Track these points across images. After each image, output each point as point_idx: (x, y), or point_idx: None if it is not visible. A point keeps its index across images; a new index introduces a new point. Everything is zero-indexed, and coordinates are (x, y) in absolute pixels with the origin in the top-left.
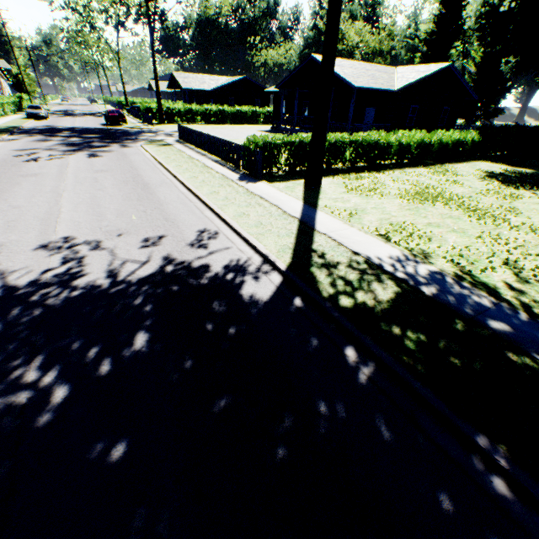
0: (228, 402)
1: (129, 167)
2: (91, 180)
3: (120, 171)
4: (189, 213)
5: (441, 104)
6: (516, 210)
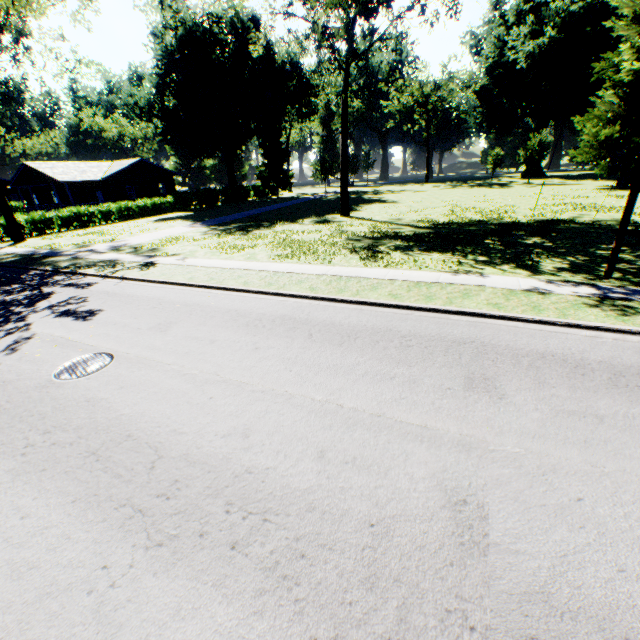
0: None
1: None
2: None
3: None
4: None
5: (154, 182)
6: (130, 230)
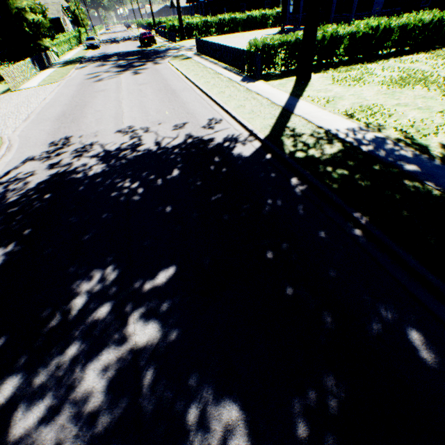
0: (219, 197)
1: (161, 79)
2: (137, 91)
3: (155, 83)
4: (202, 108)
5: None
6: None
